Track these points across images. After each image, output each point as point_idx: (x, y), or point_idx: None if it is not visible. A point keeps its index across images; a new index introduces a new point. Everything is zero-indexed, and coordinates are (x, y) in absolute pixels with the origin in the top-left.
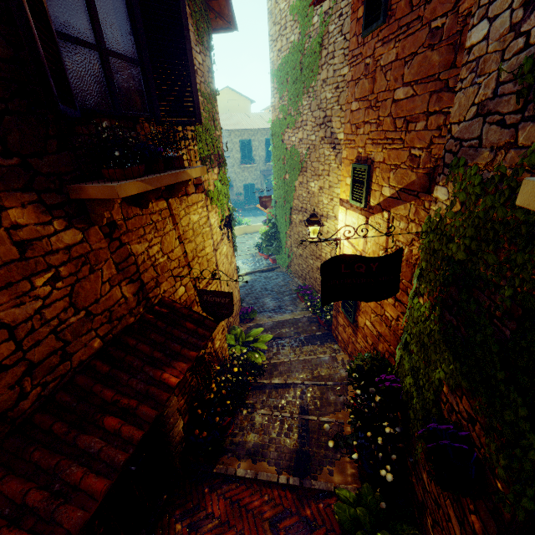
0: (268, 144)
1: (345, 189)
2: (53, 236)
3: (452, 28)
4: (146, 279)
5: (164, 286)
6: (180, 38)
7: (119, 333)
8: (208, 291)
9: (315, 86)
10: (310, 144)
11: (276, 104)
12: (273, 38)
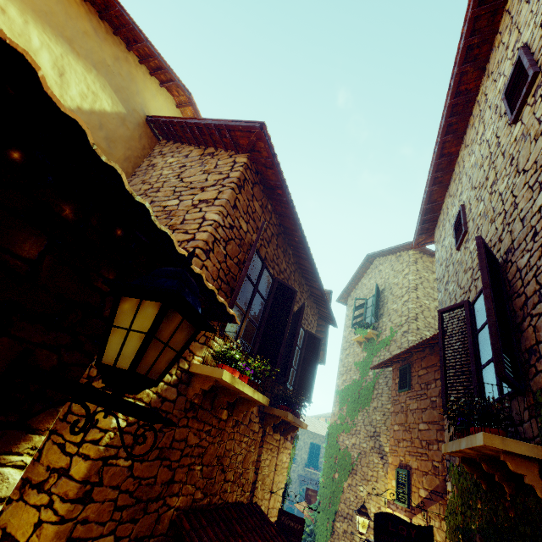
0: (312, 448)
1: (391, 490)
2: (255, 422)
3: (440, 403)
4: (258, 478)
5: (260, 493)
6: (313, 366)
7: (239, 503)
8: (287, 512)
9: (368, 409)
10: (361, 449)
11: (336, 412)
12: (341, 372)
